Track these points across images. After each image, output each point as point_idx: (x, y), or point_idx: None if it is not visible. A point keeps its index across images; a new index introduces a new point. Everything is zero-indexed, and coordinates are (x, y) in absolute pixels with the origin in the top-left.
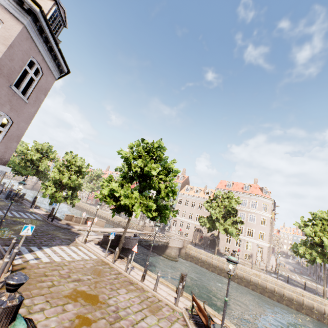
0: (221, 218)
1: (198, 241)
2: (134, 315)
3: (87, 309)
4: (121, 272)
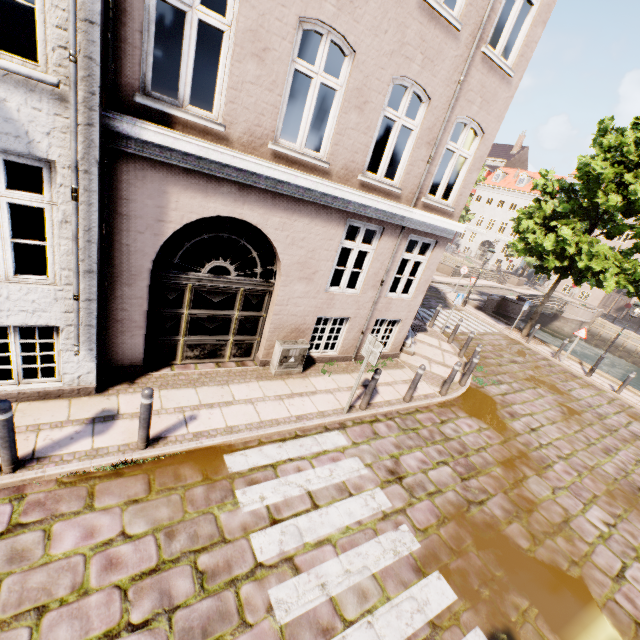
0: None
1: (613, 311)
2: (615, 417)
3: (559, 398)
4: (546, 358)
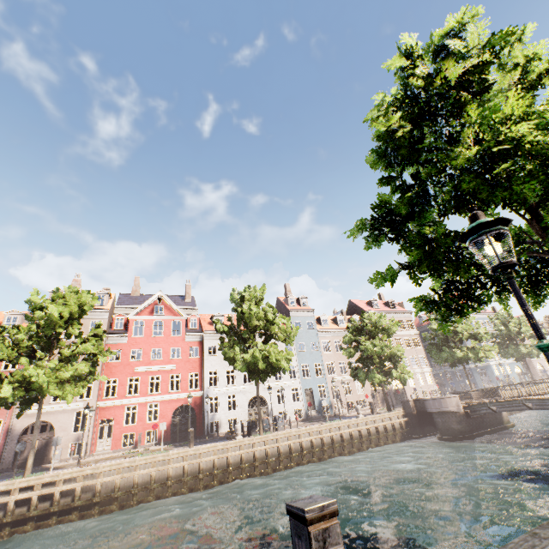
0: (456, 343)
1: (381, 404)
2: None
3: None
4: None
